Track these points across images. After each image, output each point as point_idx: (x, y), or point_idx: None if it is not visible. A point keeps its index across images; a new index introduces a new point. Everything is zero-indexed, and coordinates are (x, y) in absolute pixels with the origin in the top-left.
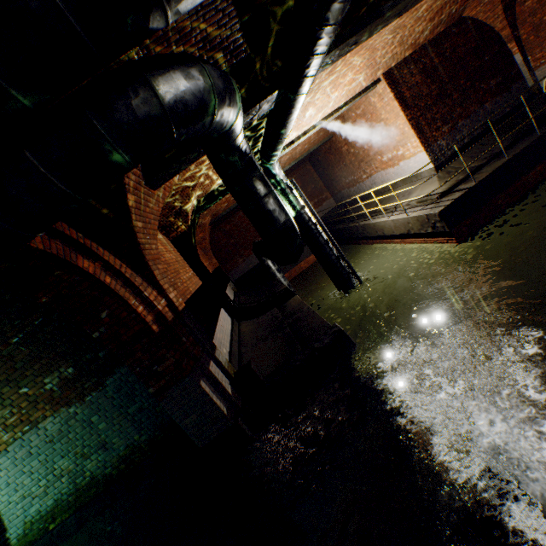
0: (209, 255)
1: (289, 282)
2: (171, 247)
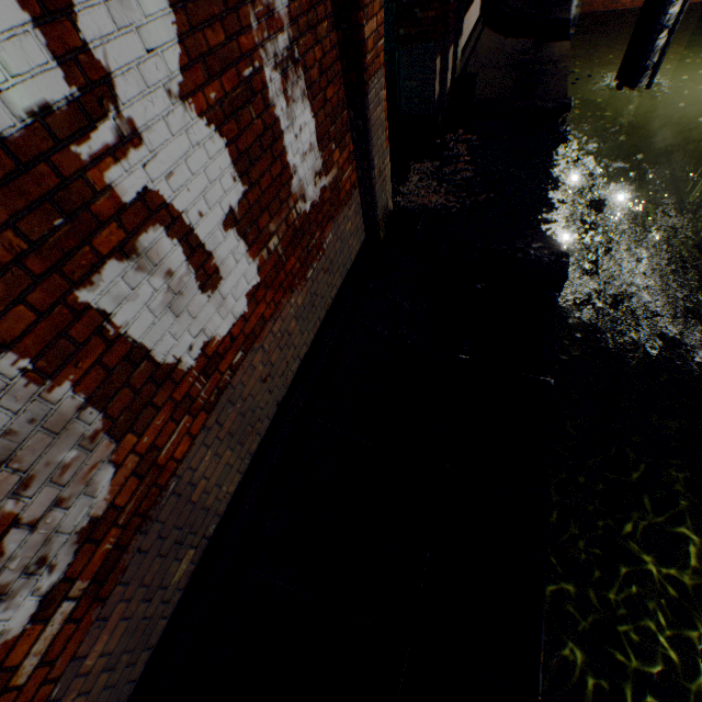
0: None
1: (578, 17)
2: None
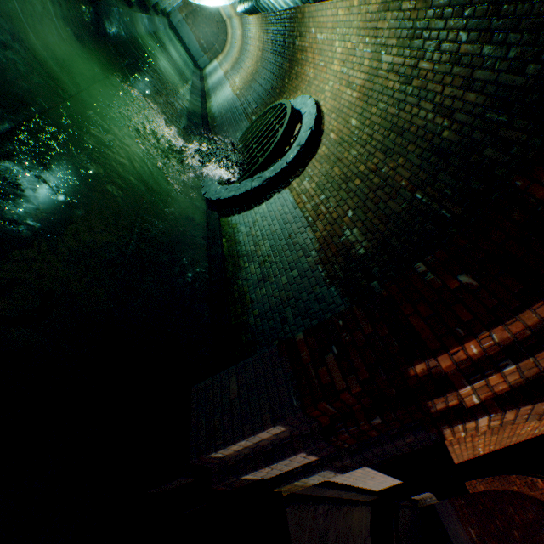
0: (492, 481)
1: None
2: (540, 429)
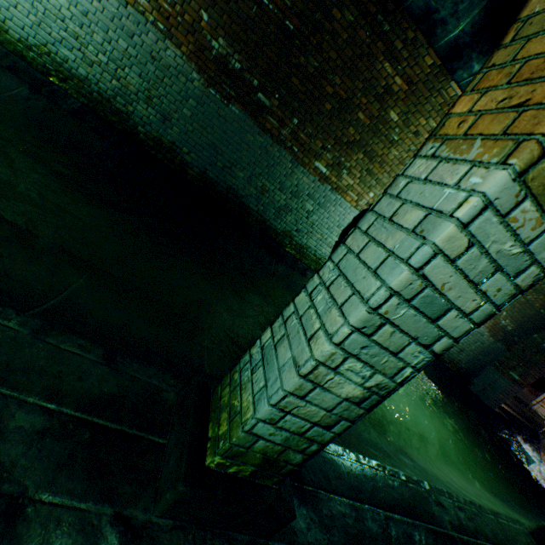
0: None
1: None
2: None
